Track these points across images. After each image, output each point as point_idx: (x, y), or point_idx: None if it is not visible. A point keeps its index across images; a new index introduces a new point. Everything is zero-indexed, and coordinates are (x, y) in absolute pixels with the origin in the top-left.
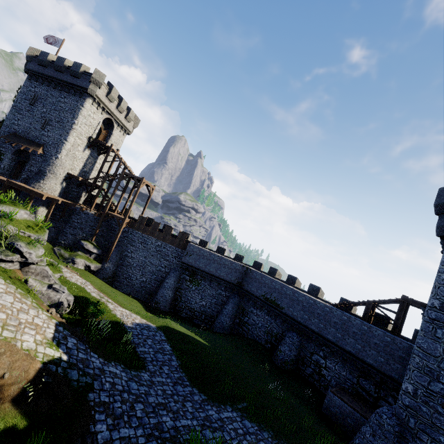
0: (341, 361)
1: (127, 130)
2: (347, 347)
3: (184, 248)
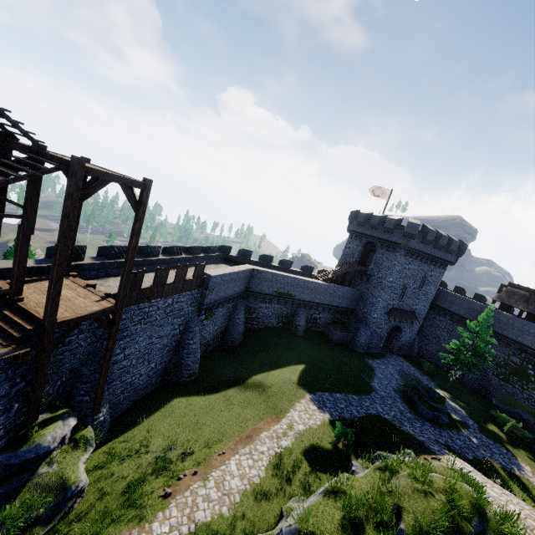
0: (329, 311)
1: None
2: (335, 304)
3: (202, 284)
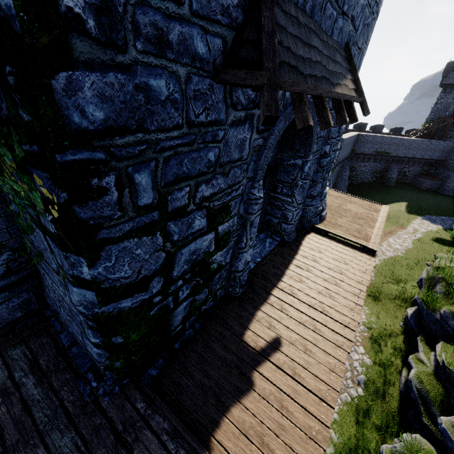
0: (418, 164)
1: None
2: (426, 157)
3: None
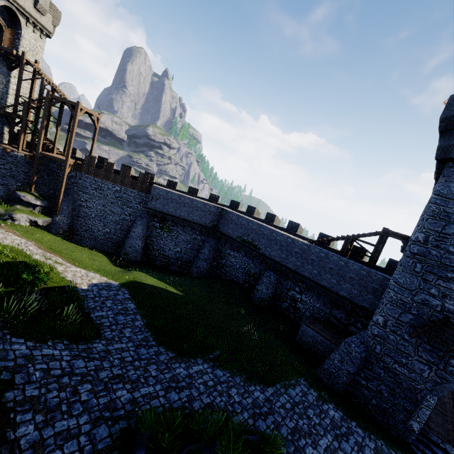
0: (316, 295)
1: (44, 30)
2: (323, 283)
3: (149, 191)
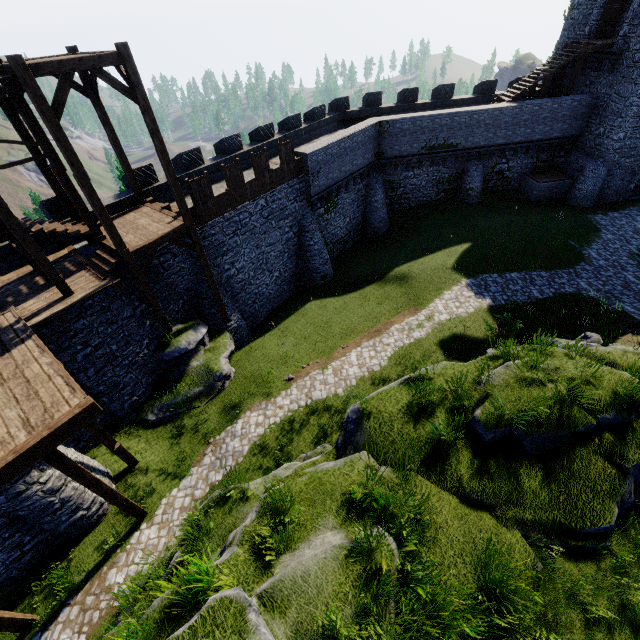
0: (525, 153)
1: None
2: (536, 137)
3: (300, 170)
